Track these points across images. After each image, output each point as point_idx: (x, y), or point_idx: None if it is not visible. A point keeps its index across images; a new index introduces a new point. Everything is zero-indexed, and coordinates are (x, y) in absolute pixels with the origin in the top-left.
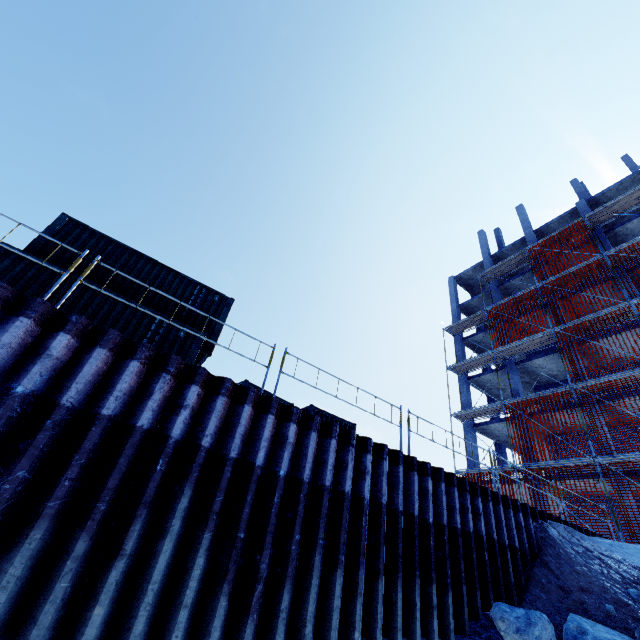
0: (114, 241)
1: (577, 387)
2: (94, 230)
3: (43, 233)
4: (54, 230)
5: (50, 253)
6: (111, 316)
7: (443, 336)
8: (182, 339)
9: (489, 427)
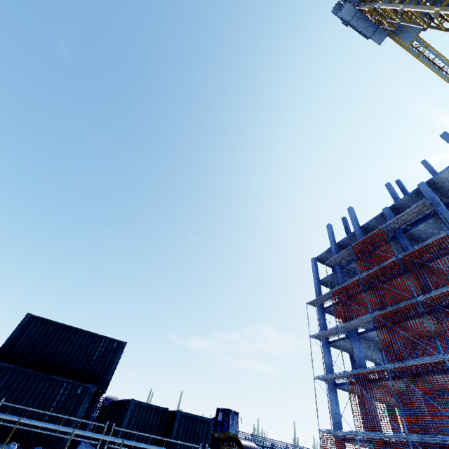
0: (55, 322)
1: (390, 367)
2: (44, 319)
3: (15, 330)
4: (21, 326)
5: (17, 342)
6: (37, 390)
7: (306, 309)
8: (79, 394)
9: (346, 387)
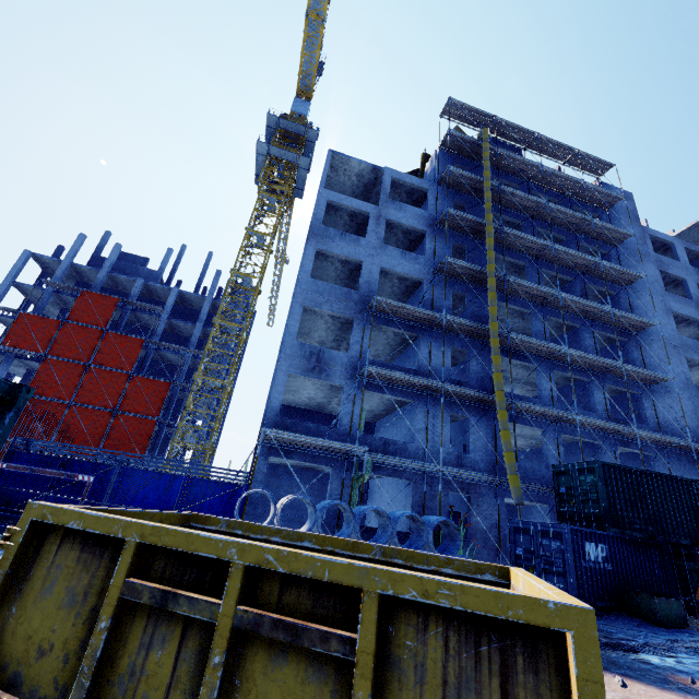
0: None
1: None
2: None
3: None
4: None
5: None
6: None
7: None
8: None
9: None
